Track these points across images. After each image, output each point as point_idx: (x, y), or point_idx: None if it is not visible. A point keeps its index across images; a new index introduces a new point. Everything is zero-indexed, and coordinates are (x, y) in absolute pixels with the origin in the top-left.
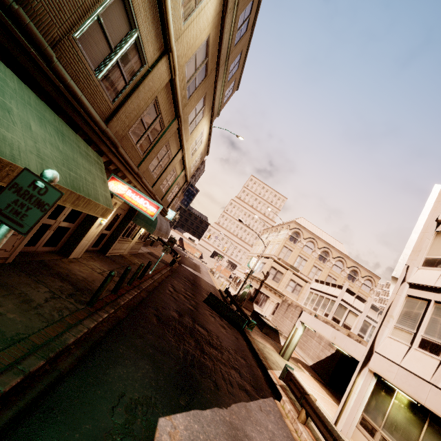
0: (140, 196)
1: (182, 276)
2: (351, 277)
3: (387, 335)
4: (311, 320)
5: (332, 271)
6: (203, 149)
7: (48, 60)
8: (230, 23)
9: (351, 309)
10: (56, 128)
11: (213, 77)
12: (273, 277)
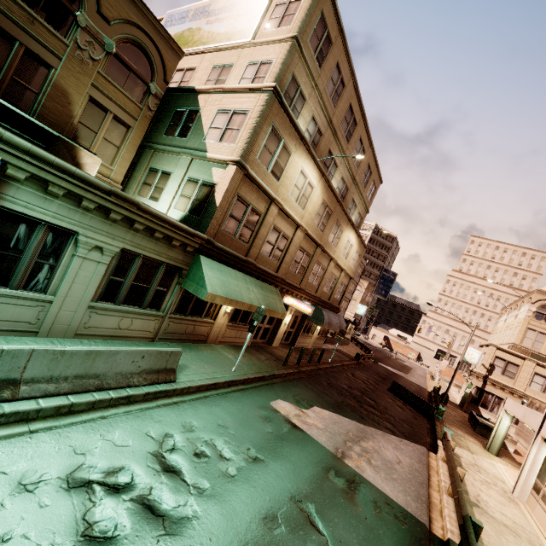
0: (301, 303)
1: (371, 370)
2: None
3: None
4: (511, 405)
5: None
6: (358, 248)
7: (255, 265)
8: (344, 166)
9: None
10: (260, 286)
11: (339, 208)
12: (501, 371)
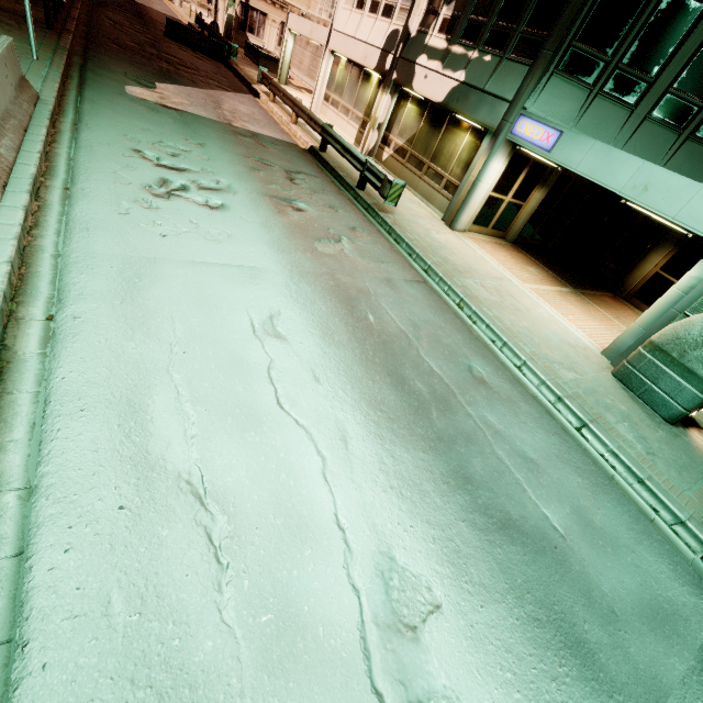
0: None
1: (114, 5)
2: None
3: (342, 7)
4: (296, 21)
5: None
6: None
7: None
8: None
9: None
10: None
11: None
12: None
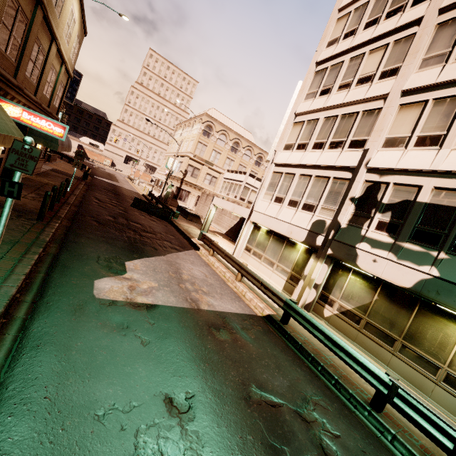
0: (40, 118)
1: (101, 188)
2: (257, 163)
3: (261, 199)
4: (219, 201)
5: (243, 160)
6: (79, 30)
7: None
8: None
9: (253, 189)
10: None
11: None
12: (191, 174)
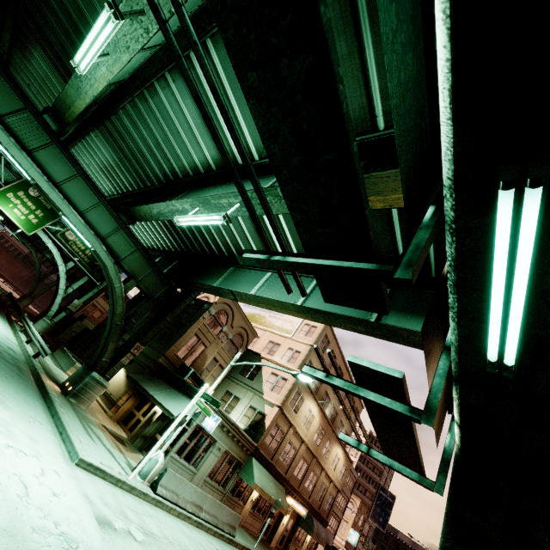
0: (298, 505)
1: None
2: None
3: None
4: None
5: None
6: (345, 461)
7: (275, 467)
8: (335, 398)
9: None
10: (275, 483)
11: (330, 429)
12: None
